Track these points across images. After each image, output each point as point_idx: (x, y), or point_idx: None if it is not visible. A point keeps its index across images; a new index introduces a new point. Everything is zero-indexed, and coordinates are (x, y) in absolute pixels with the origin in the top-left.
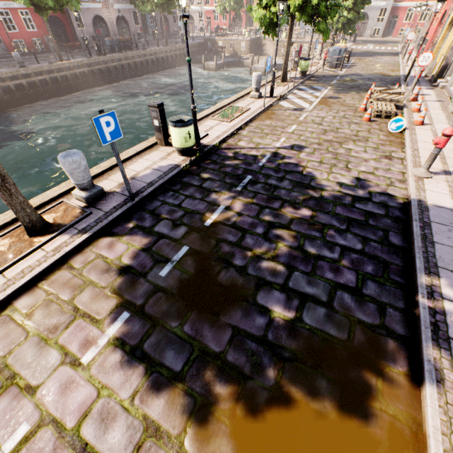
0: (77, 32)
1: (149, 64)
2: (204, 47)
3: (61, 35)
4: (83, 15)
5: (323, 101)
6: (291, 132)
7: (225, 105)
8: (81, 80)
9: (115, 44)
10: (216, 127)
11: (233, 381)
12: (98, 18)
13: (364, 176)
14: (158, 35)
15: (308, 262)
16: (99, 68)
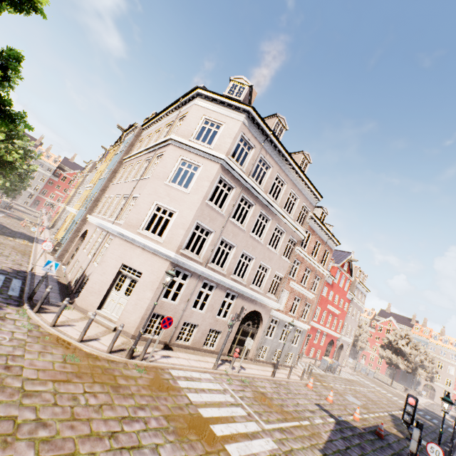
0: None
1: None
2: None
3: None
4: None
5: (4, 217)
6: None
7: None
8: None
9: None
10: None
11: (6, 236)
12: None
13: (24, 232)
14: None
15: (14, 234)
16: None
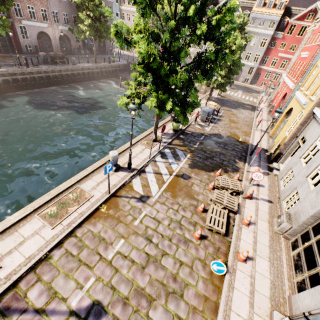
0: (21, 41)
1: (76, 76)
2: (126, 67)
3: (6, 41)
4: (29, 30)
5: (174, 183)
6: (111, 258)
7: (72, 184)
8: (3, 85)
9: (47, 58)
10: (27, 242)
11: None
12: (43, 33)
13: None
14: (96, 50)
15: None
16: (24, 77)
